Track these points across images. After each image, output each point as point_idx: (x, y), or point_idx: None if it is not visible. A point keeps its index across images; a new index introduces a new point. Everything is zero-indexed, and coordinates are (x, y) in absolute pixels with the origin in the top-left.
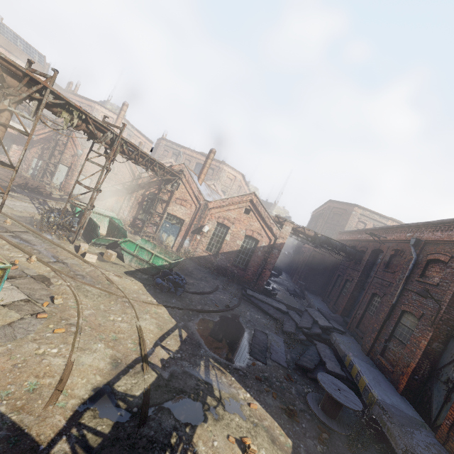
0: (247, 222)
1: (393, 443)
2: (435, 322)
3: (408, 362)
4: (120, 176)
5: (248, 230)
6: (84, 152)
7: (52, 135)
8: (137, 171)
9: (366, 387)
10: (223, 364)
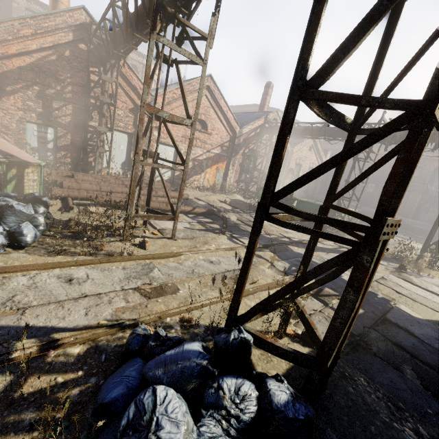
0: (310, 157)
1: (438, 232)
2: (422, 191)
3: (410, 208)
4: (217, 136)
5: (311, 163)
6: (158, 102)
7: (55, 61)
8: (237, 126)
9: (412, 222)
10: (418, 240)
